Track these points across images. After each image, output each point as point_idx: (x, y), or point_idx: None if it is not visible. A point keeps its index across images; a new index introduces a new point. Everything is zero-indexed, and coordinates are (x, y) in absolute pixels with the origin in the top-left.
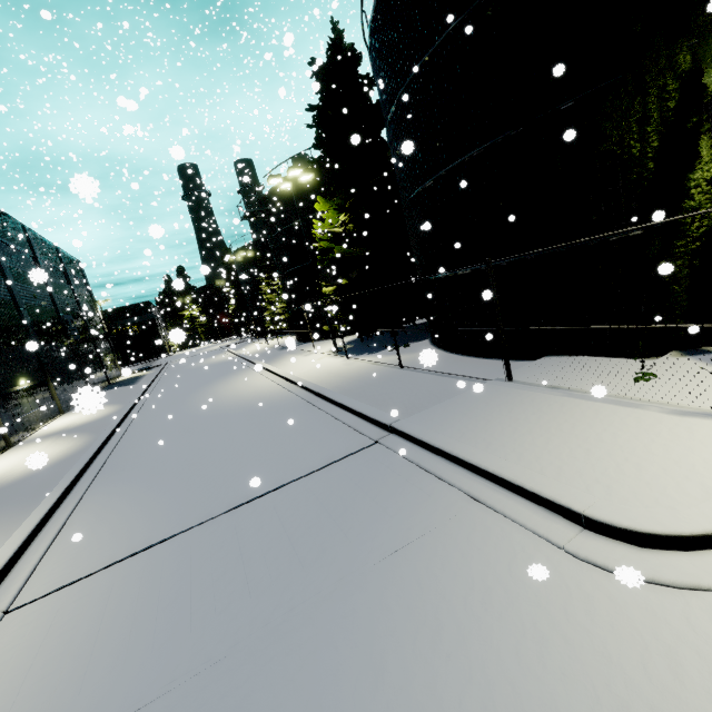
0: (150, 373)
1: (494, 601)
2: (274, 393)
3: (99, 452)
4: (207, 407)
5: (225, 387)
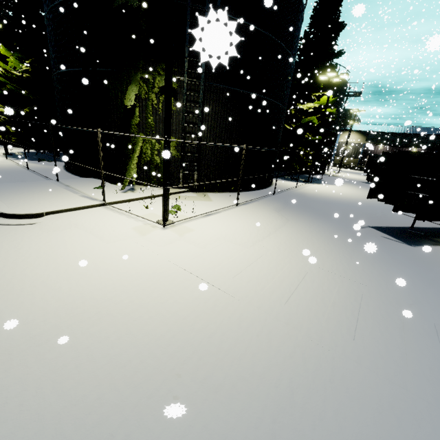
0: None
1: None
2: None
3: None
4: None
5: None
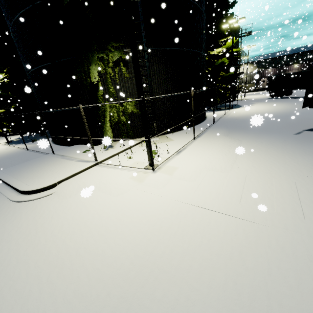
0: None
1: None
2: None
3: None
4: None
5: None
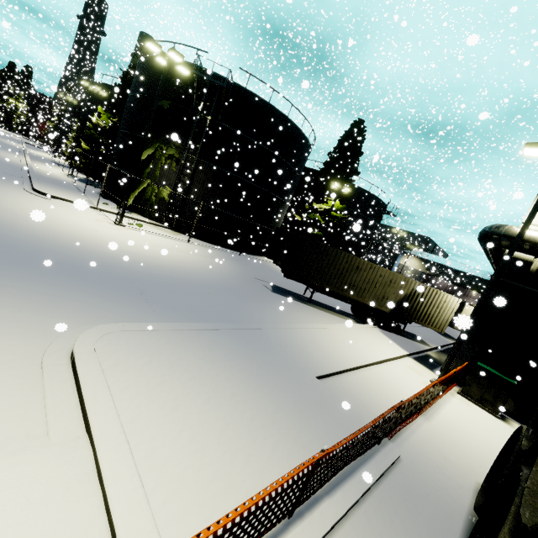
0: None
1: (1, 182)
2: (13, 162)
3: None
4: None
5: None
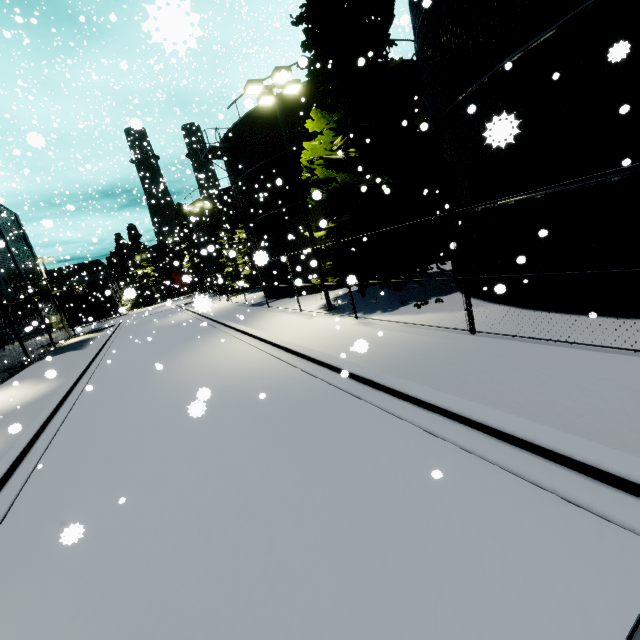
0: (102, 335)
1: None
2: (273, 370)
3: (1, 486)
4: (176, 392)
5: (195, 358)
